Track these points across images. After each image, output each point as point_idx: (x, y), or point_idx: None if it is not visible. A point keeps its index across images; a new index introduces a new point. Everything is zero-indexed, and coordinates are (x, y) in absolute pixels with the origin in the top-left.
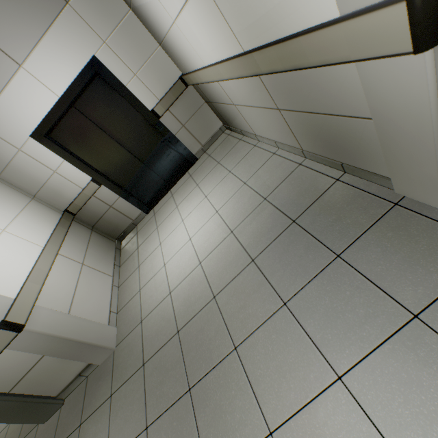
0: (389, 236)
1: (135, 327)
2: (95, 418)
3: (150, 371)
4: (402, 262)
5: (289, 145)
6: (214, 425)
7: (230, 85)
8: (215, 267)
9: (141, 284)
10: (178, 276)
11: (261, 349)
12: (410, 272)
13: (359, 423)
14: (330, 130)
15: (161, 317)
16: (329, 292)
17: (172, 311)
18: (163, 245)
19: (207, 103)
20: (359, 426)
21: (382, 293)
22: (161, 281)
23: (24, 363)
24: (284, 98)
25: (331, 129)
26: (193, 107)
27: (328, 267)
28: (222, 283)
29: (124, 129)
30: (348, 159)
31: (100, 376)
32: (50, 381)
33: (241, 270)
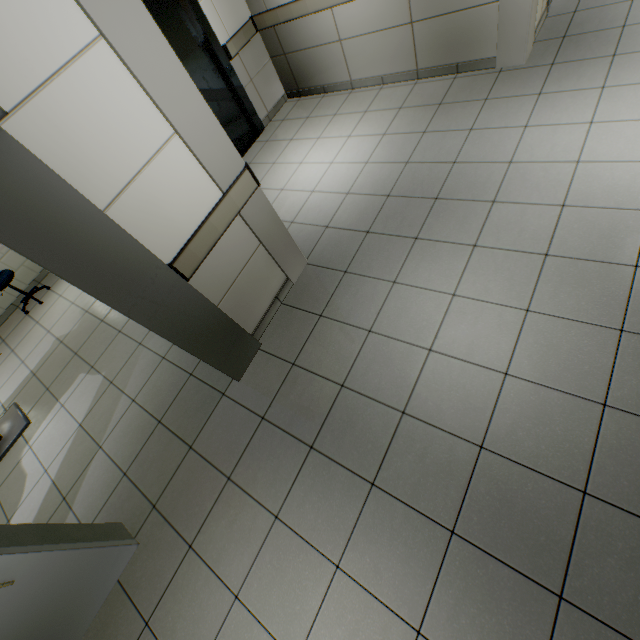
0: (506, 82)
1: (321, 235)
2: (340, 294)
3: (382, 227)
4: (520, 85)
5: (400, 73)
6: (473, 189)
7: (354, 10)
8: (389, 155)
9: (288, 220)
10: (347, 182)
11: (474, 150)
12: (526, 86)
13: (545, 129)
14: (459, 28)
15: (355, 206)
16: (494, 111)
17: (365, 196)
18: (290, 187)
19: (272, 61)
20: (545, 130)
21: (520, 97)
22: (322, 199)
23: (242, 253)
24: (425, 7)
25: (461, 26)
26: (260, 61)
27: (484, 106)
28: (407, 154)
29: (188, 64)
30: (465, 55)
31: (307, 285)
32: (252, 302)
33: (419, 141)
